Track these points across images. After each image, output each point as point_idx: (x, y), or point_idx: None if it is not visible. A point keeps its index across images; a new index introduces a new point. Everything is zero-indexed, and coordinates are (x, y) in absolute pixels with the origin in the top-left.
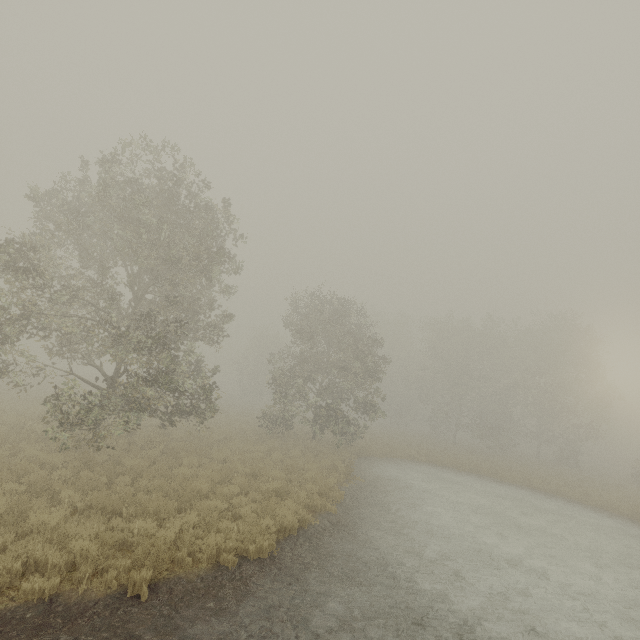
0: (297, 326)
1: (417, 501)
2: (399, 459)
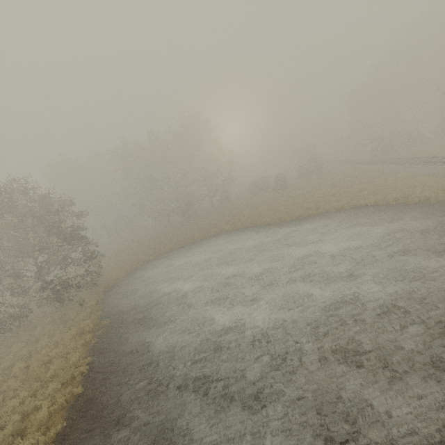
0: None
1: (149, 310)
2: (137, 269)
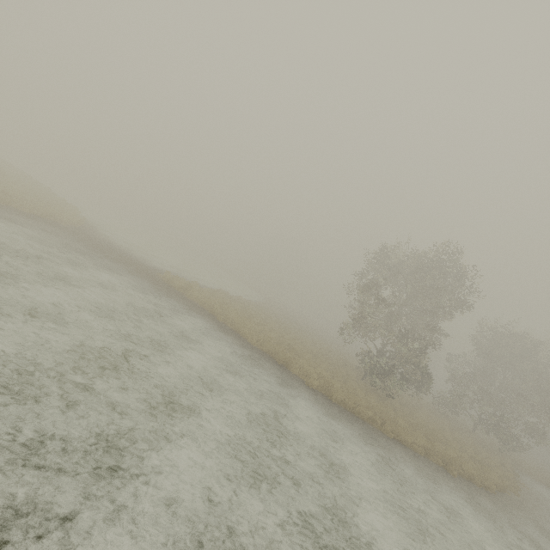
0: (486, 348)
1: None
2: None
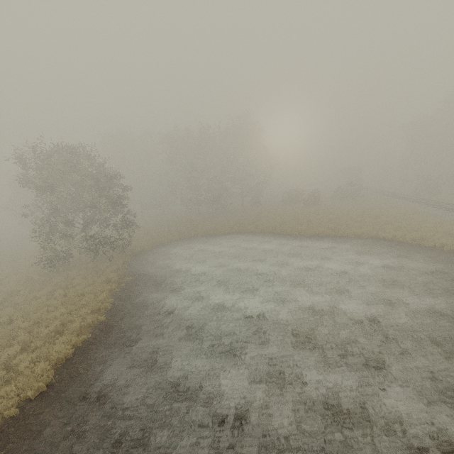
0: (34, 184)
1: (165, 278)
2: (161, 244)
